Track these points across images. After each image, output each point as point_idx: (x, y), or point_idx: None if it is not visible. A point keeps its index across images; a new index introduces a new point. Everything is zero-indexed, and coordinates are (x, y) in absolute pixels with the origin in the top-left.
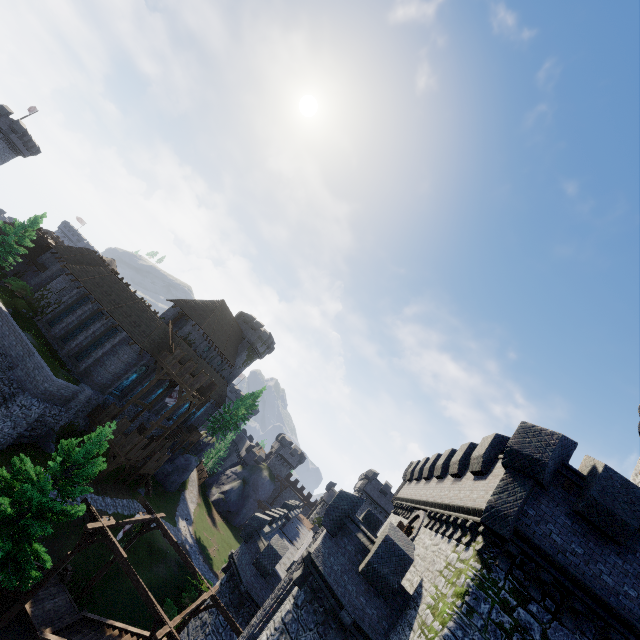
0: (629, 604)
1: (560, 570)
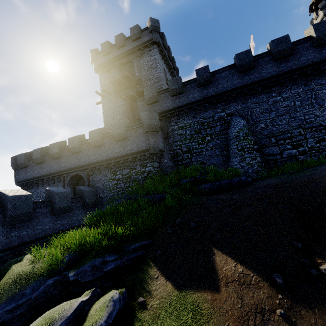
0: (33, 175)
1: (25, 181)
